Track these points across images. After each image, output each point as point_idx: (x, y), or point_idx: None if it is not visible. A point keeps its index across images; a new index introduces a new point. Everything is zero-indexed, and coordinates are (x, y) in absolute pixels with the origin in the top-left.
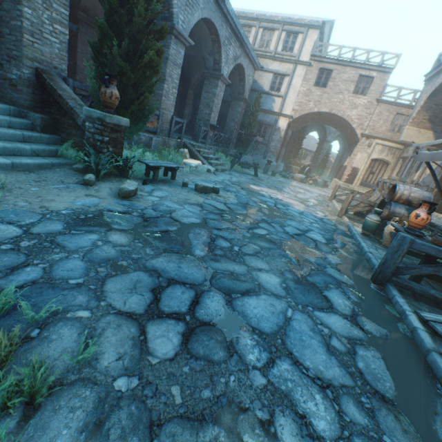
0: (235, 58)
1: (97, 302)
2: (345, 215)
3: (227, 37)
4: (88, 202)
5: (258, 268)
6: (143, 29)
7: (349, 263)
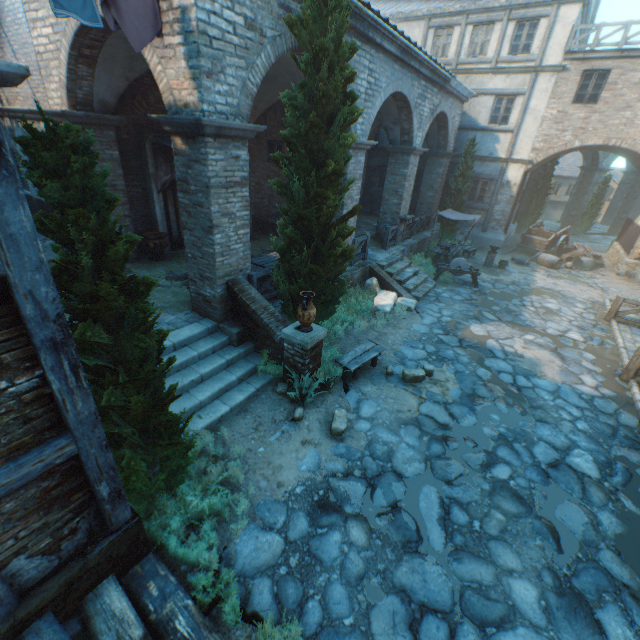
0: (431, 111)
1: None
2: (634, 379)
3: (420, 94)
4: (310, 463)
5: (508, 570)
6: (331, 213)
7: (635, 530)
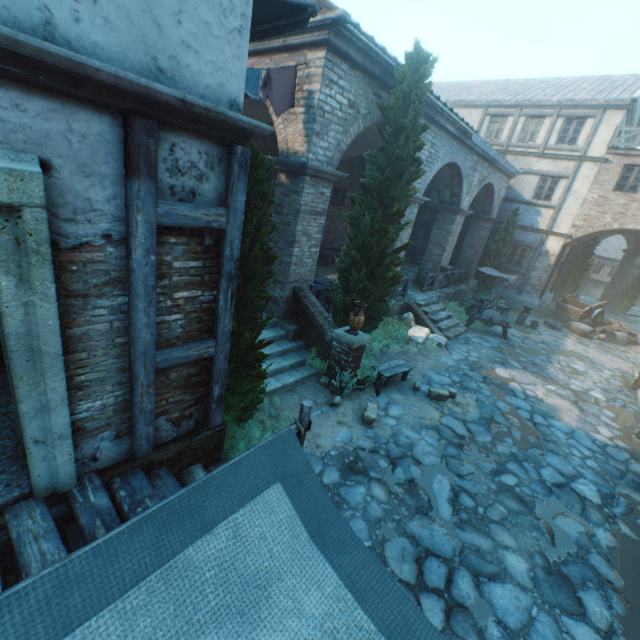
0: (480, 181)
1: (385, 566)
2: None
3: (471, 166)
4: (343, 437)
5: (504, 545)
6: (388, 245)
7: (627, 548)
